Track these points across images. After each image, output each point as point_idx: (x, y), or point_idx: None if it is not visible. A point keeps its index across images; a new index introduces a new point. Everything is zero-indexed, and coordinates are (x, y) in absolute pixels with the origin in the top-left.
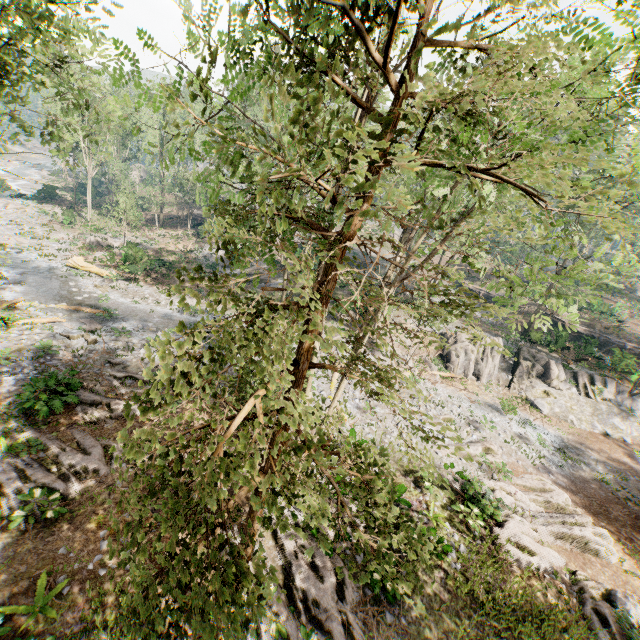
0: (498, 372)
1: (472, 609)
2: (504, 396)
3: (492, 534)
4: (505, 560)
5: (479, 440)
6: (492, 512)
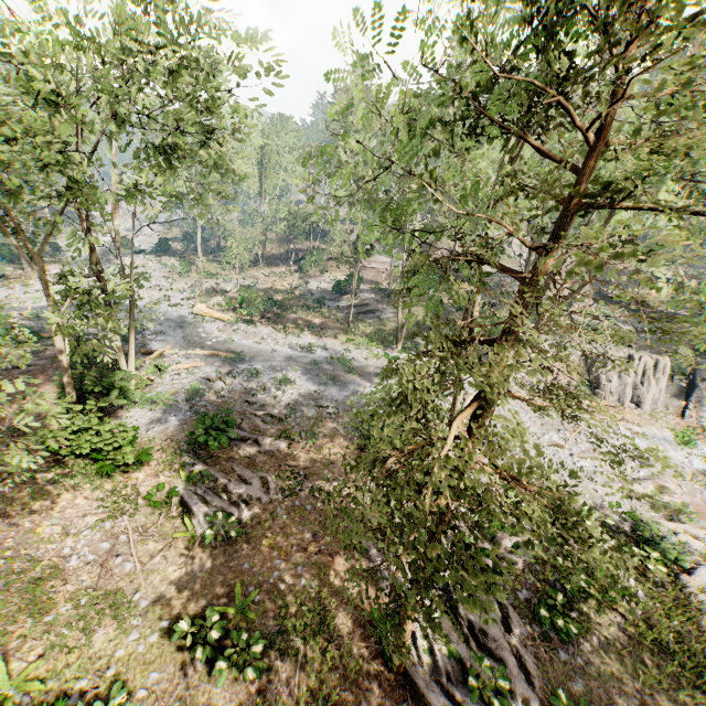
0: (665, 398)
1: (660, 659)
2: (676, 426)
3: (677, 582)
4: (698, 611)
5: (648, 477)
6: (676, 557)
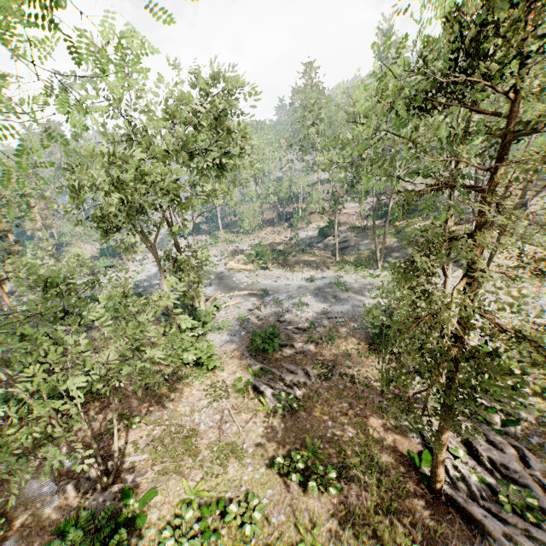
0: None
1: None
2: None
3: None
4: None
5: None
6: None
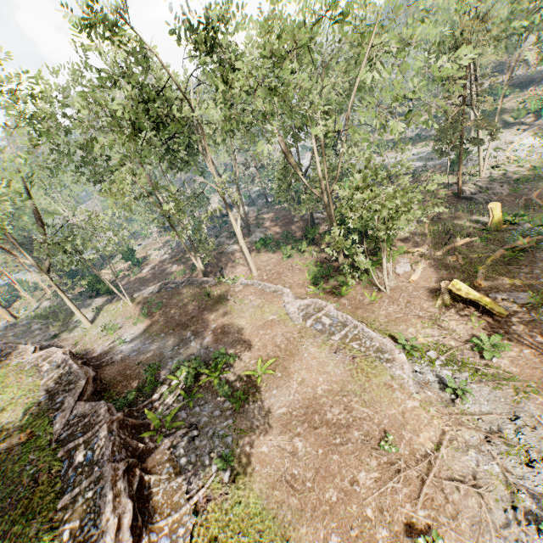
0: None
1: None
2: None
3: None
4: None
5: None
6: None
